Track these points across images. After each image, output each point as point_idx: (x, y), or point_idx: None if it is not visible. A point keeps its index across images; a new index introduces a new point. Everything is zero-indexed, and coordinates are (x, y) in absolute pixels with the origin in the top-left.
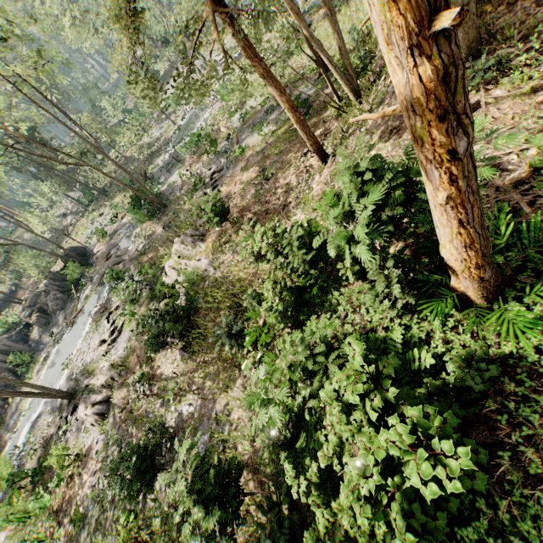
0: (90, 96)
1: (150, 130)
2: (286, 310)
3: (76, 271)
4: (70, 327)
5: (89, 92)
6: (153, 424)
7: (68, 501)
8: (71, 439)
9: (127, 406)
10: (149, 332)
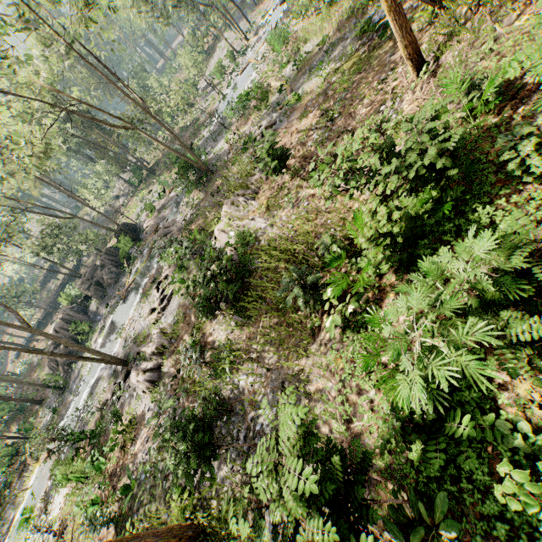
0: (138, 79)
1: (195, 106)
2: (395, 243)
3: (128, 244)
4: (123, 299)
5: (137, 74)
6: (208, 394)
7: (121, 467)
8: (124, 405)
9: (178, 375)
10: (201, 292)
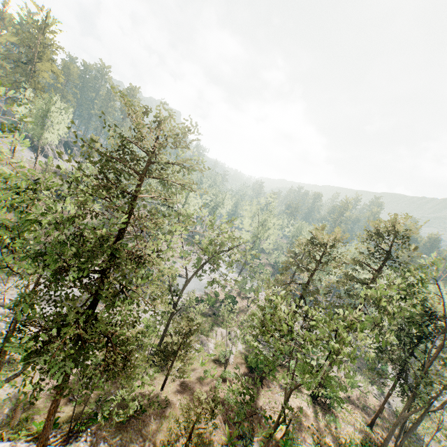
0: None
1: None
2: None
3: None
4: None
5: None
6: None
7: None
8: None
9: None
10: None
